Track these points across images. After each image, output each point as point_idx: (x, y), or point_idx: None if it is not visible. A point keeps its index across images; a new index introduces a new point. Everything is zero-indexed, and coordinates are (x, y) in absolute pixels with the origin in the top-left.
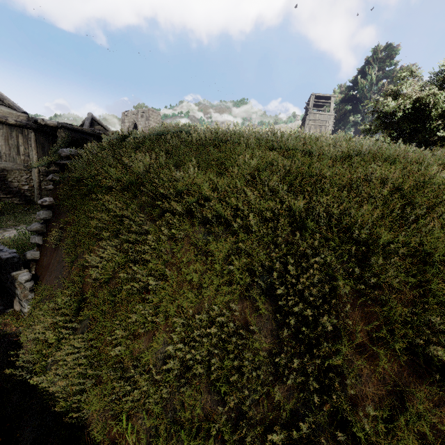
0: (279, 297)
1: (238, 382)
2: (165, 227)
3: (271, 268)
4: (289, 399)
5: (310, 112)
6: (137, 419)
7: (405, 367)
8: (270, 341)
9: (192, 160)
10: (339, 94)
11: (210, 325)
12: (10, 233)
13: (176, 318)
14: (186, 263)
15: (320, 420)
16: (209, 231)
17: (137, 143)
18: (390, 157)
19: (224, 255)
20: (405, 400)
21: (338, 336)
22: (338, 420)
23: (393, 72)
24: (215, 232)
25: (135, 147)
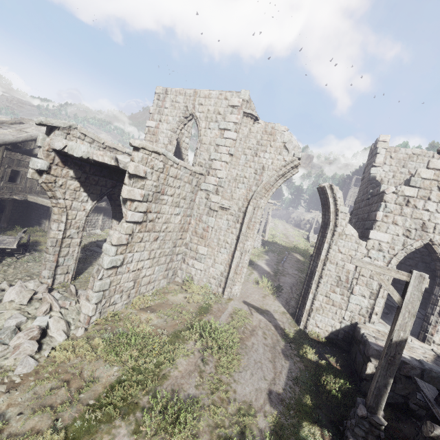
0: None
1: None
2: None
3: None
4: None
5: (352, 187)
6: None
7: None
8: None
9: None
10: None
11: None
12: (296, 256)
13: None
14: None
15: None
16: None
17: None
18: None
19: None
20: None
21: None
22: None
23: None
24: None
25: None
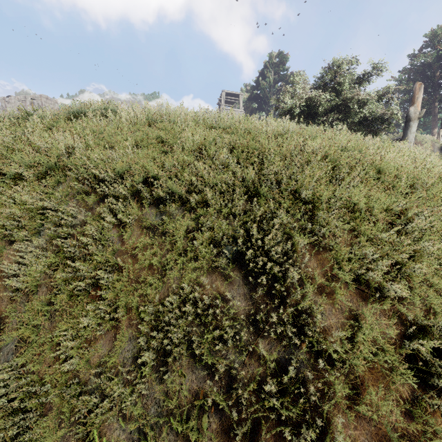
0: (245, 263)
1: (221, 352)
2: (107, 214)
3: (233, 237)
4: (271, 351)
5: (223, 108)
6: (112, 432)
7: (353, 295)
8: (244, 304)
9: (128, 139)
10: (246, 93)
11: (180, 306)
12: None
13: (143, 307)
14: (141, 248)
15: (303, 357)
16: (162, 211)
17: (49, 121)
18: (311, 134)
19: (184, 233)
20: (358, 320)
21: (302, 284)
22: (315, 353)
23: (286, 77)
24: (170, 211)
25: (47, 126)
